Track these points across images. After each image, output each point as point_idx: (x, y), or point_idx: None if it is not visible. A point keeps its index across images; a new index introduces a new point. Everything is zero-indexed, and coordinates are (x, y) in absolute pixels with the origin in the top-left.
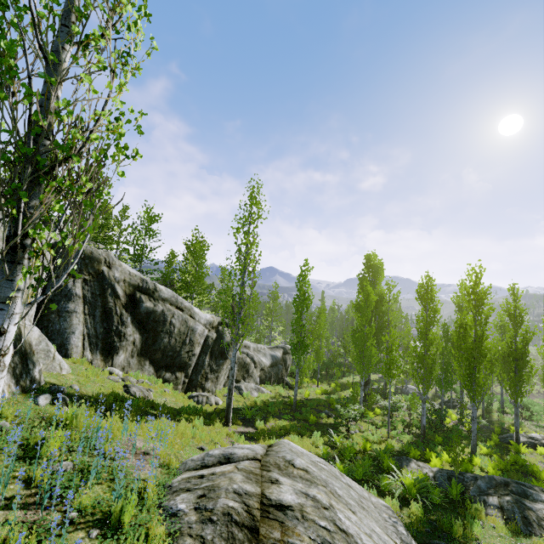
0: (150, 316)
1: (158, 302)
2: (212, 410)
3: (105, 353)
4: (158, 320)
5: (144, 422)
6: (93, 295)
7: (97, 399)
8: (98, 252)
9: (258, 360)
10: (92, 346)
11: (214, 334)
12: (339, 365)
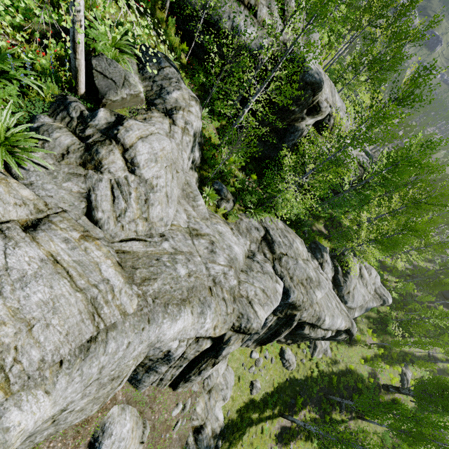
0: (300, 334)
1: (314, 329)
2: (285, 380)
3: (259, 343)
4: (303, 336)
5: (244, 434)
6: (276, 324)
7: (233, 422)
8: (304, 305)
9: (351, 316)
10: (255, 341)
11: (332, 334)
12: (409, 331)
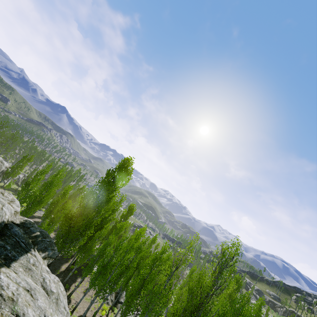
0: None
1: None
2: None
3: None
4: None
5: None
6: None
7: None
8: None
9: None
10: None
11: (6, 169)
12: None
